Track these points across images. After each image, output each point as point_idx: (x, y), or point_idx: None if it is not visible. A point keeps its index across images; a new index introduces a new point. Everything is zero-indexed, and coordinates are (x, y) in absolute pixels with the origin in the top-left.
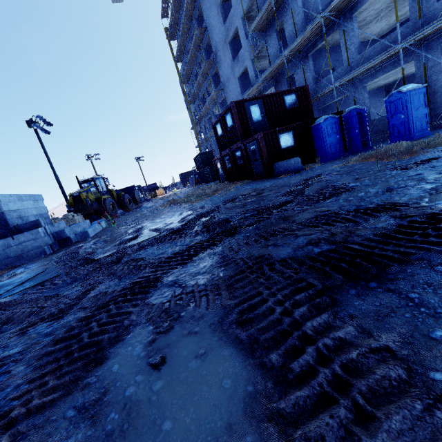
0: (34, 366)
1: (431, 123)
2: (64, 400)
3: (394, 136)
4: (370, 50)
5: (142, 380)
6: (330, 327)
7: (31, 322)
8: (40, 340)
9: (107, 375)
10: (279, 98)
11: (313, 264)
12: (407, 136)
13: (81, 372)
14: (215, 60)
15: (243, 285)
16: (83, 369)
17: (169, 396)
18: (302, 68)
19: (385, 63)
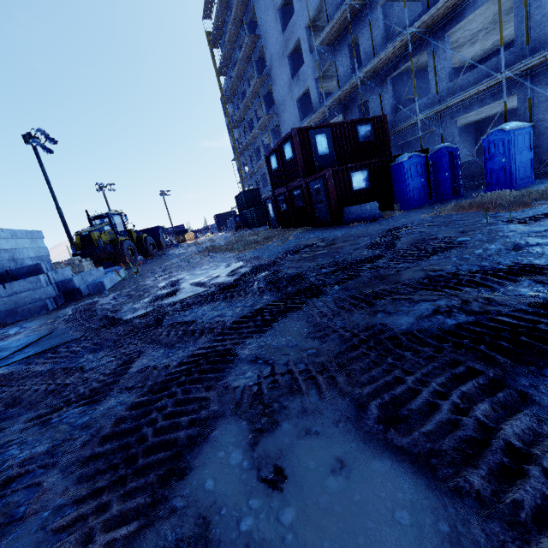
0: (77, 476)
1: (534, 171)
2: (145, 537)
3: (492, 183)
4: (464, 77)
5: (260, 505)
6: (538, 435)
7: (52, 405)
8: (75, 434)
9: (200, 495)
10: (351, 128)
11: (459, 341)
12: (508, 184)
13: (157, 489)
14: (268, 76)
15: (364, 366)
16: (159, 484)
17: (313, 534)
18: (379, 93)
19: (482, 94)
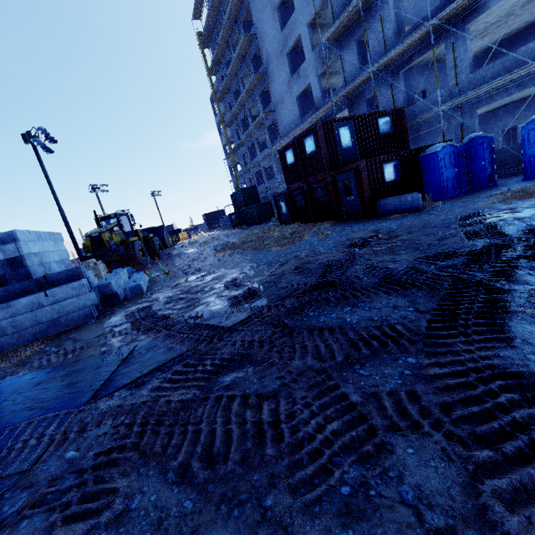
0: None
1: None
2: None
3: (531, 171)
4: (487, 68)
5: None
6: None
7: (294, 460)
8: (434, 522)
9: None
10: (372, 120)
11: None
12: None
13: None
14: (265, 74)
15: None
16: None
17: None
18: (391, 87)
19: (507, 84)
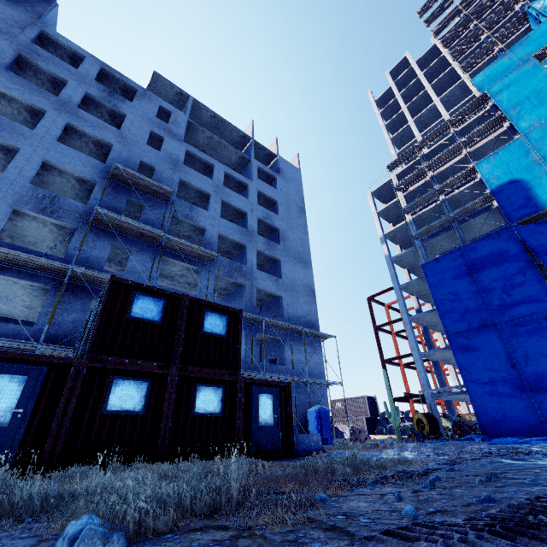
0: None
1: None
2: None
3: None
4: None
5: None
6: None
7: None
8: None
9: None
10: None
11: None
12: None
13: None
14: None
15: None
16: None
17: None
18: None
19: None
